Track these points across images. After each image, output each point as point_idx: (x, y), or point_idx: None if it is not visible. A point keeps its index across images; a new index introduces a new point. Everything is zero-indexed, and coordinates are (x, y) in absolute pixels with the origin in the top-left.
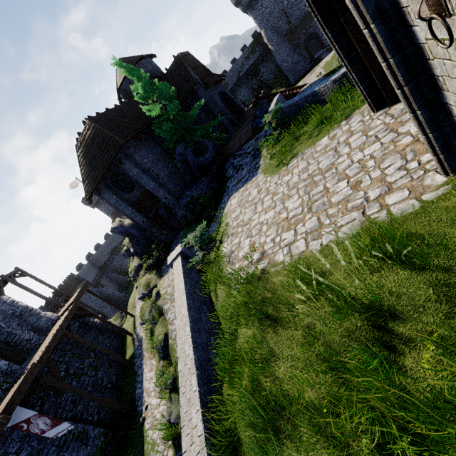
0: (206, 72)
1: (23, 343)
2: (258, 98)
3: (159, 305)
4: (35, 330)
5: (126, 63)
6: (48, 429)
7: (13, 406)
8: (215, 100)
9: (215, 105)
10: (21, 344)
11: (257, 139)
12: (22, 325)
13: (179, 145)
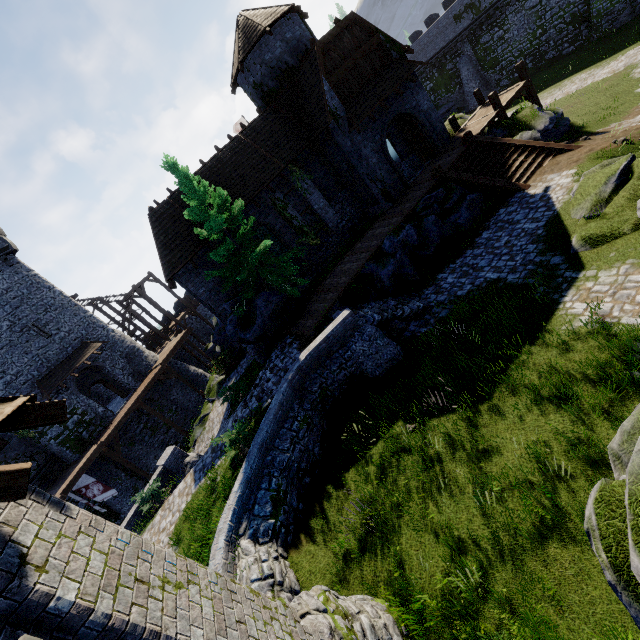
0: (385, 56)
1: (125, 384)
2: (469, 140)
3: (195, 434)
4: (136, 374)
5: (244, 35)
6: (99, 494)
7: (77, 479)
8: (362, 152)
9: (360, 162)
10: (124, 384)
11: (285, 373)
12: (125, 368)
13: (224, 304)
